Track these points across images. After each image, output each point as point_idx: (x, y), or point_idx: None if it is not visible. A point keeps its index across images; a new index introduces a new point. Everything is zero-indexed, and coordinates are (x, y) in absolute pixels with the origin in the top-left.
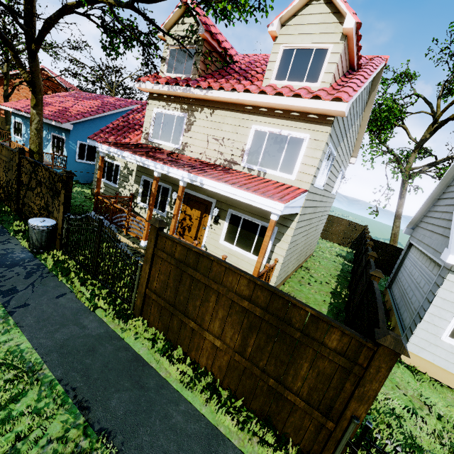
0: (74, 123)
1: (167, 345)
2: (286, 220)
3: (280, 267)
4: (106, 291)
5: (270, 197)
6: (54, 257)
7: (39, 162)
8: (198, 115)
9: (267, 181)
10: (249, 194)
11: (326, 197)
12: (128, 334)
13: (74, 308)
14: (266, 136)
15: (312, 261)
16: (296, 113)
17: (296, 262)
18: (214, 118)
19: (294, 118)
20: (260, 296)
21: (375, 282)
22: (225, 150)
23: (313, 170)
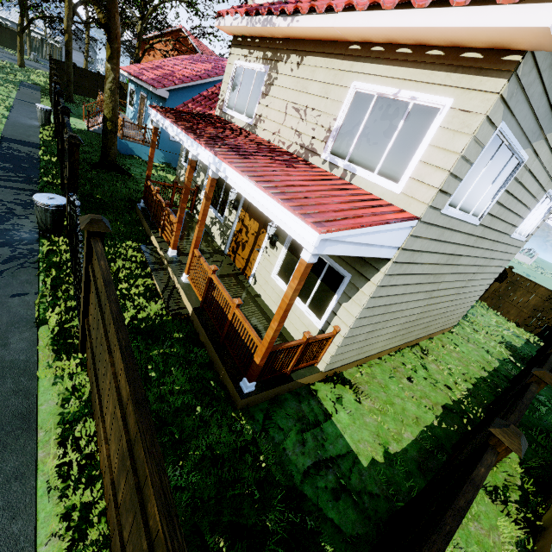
0: (172, 89)
1: (87, 409)
2: (367, 267)
3: (340, 343)
4: (75, 305)
5: (306, 215)
6: (55, 246)
7: (67, 124)
8: (282, 68)
9: (346, 189)
10: (274, 202)
11: (492, 241)
12: (47, 374)
13: (18, 316)
14: (371, 103)
15: (443, 340)
16: (437, 50)
17: (398, 337)
18: (301, 72)
19: (430, 62)
20: (131, 416)
21: (491, 457)
22: (305, 129)
23: (440, 178)
